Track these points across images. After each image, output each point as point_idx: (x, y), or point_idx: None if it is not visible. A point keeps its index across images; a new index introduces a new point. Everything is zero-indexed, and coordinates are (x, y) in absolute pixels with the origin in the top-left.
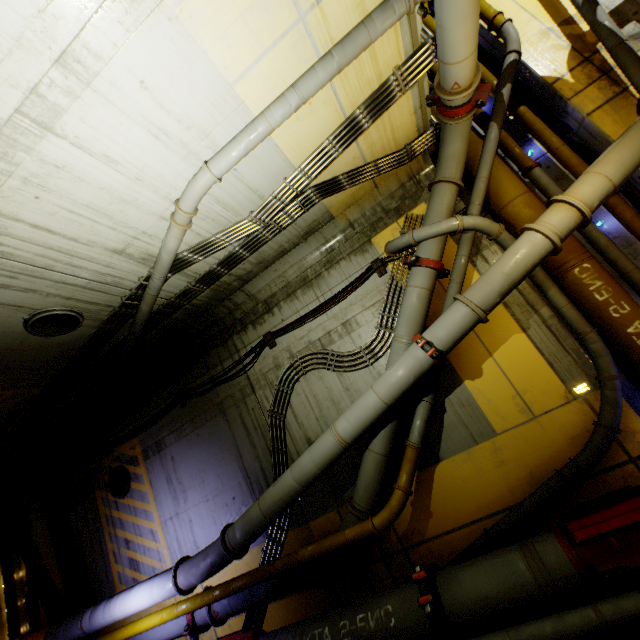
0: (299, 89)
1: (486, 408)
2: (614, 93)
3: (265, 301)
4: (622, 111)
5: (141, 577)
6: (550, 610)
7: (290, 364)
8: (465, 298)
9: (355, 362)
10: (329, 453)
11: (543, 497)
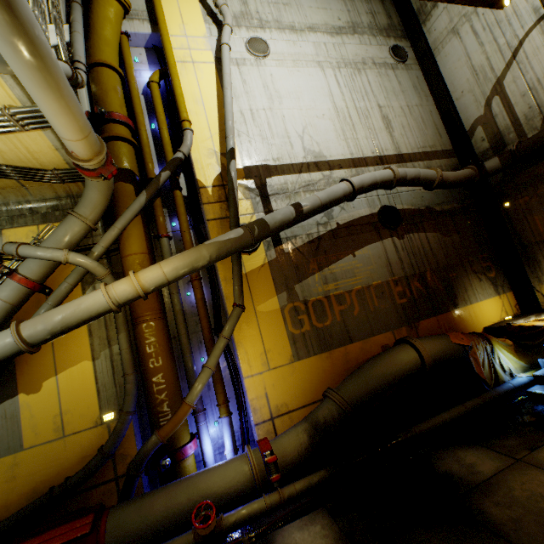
0: None
1: (27, 423)
2: (226, 215)
3: None
4: (225, 229)
5: None
6: None
7: None
8: (15, 328)
9: None
10: None
11: (23, 515)
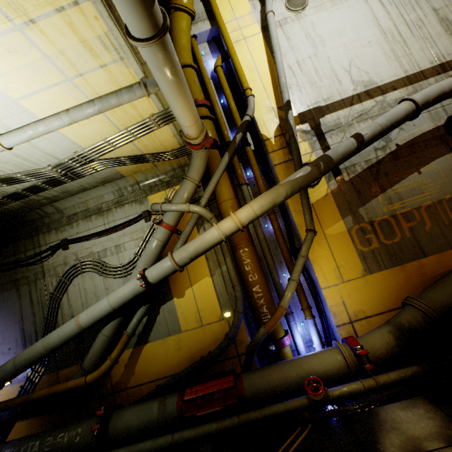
0: (71, 115)
1: (181, 316)
2: (289, 158)
3: (69, 216)
4: (289, 170)
5: None
6: (161, 434)
7: (74, 264)
8: (171, 256)
9: (116, 273)
10: (70, 333)
11: (190, 371)
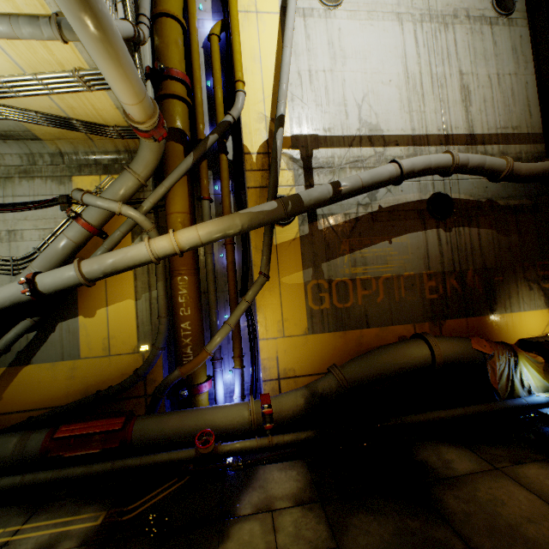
0: None
1: (84, 339)
2: (267, 185)
3: None
4: (263, 198)
5: None
6: (14, 474)
7: None
8: (77, 264)
9: (1, 267)
10: None
11: (77, 405)
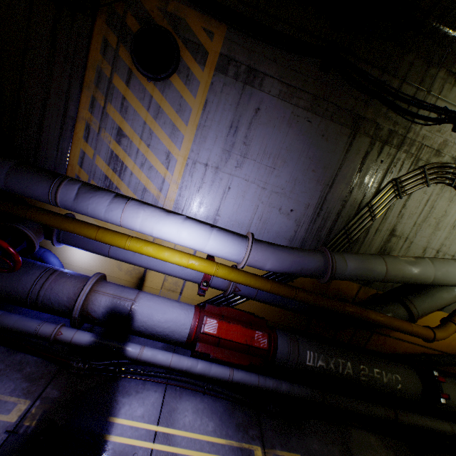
0: None
1: None
2: None
3: None
4: None
5: (119, 184)
6: None
7: (452, 165)
8: None
9: None
10: None
11: None
